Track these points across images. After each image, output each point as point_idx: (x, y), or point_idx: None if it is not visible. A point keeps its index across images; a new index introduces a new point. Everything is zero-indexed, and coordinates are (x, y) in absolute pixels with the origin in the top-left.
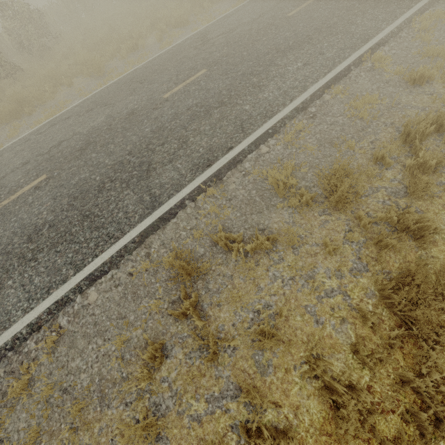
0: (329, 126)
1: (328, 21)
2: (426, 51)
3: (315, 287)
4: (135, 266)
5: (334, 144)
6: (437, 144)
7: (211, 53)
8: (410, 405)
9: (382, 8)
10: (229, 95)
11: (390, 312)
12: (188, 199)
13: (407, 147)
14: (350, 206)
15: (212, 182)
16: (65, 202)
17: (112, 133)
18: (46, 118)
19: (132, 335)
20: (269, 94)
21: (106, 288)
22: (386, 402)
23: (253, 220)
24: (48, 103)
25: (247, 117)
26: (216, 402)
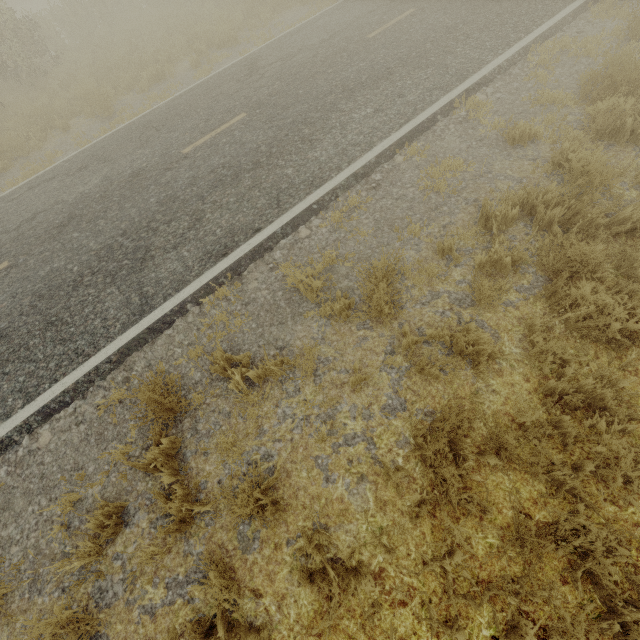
0: (395, 201)
1: (419, 47)
2: (538, 96)
3: (333, 431)
4: (108, 396)
5: (395, 229)
6: (526, 232)
7: (256, 90)
8: (428, 596)
9: (493, 31)
10: (268, 153)
11: (426, 467)
12: (191, 302)
13: (487, 235)
14: (399, 318)
15: (227, 278)
16: (26, 302)
17: (106, 204)
18: (26, 177)
19: (87, 493)
20: (322, 152)
21: (65, 426)
22: (394, 591)
23: (271, 334)
24: (32, 154)
25: (288, 185)
26: (179, 588)
